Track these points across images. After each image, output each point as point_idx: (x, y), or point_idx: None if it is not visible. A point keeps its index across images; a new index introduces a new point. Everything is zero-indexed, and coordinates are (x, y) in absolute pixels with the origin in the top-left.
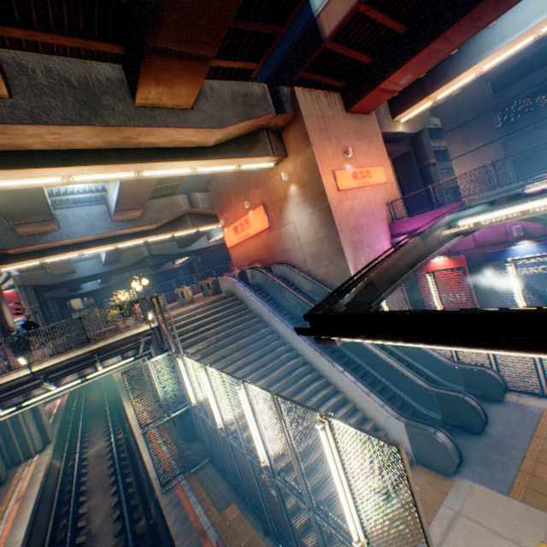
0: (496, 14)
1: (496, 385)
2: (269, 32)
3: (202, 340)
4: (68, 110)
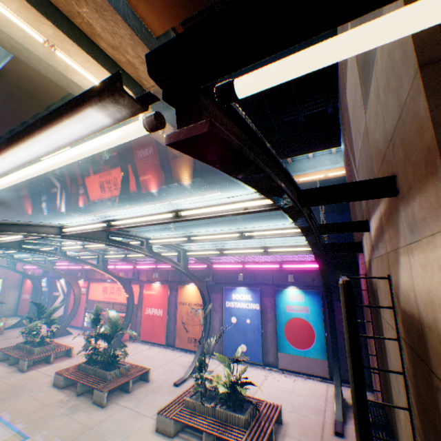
0: (70, 205)
1: None
2: None
3: None
4: None
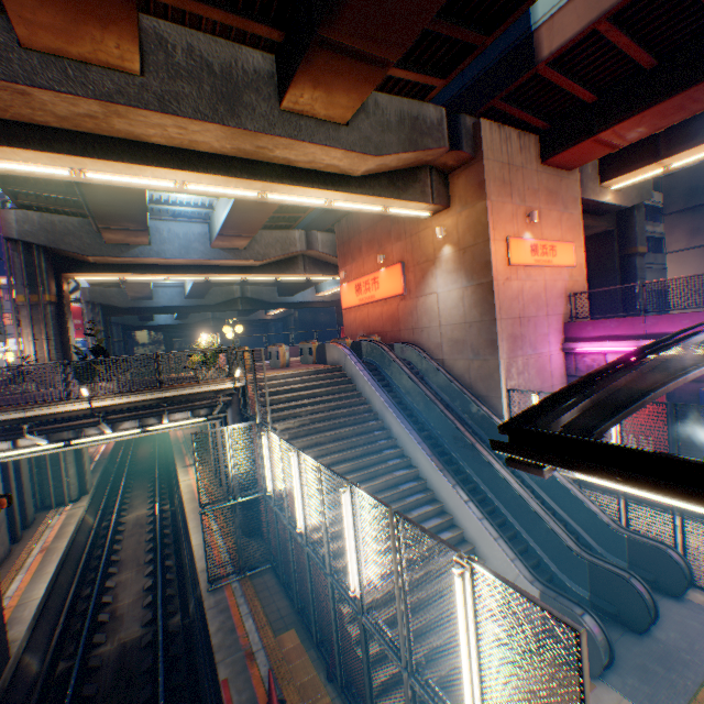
0: None
1: (677, 574)
2: (469, 41)
3: (294, 417)
4: (202, 102)
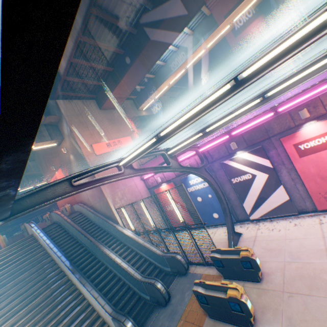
0: (152, 62)
1: (181, 264)
2: None
3: None
4: None
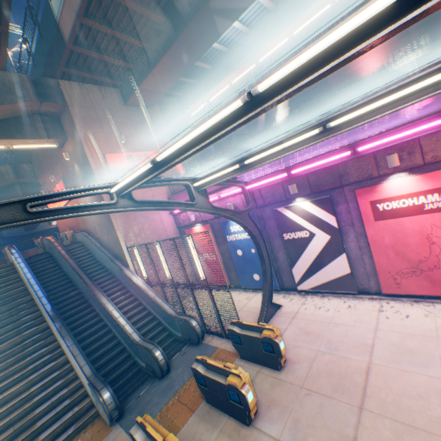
0: (205, 44)
1: (194, 332)
2: None
3: None
4: None
